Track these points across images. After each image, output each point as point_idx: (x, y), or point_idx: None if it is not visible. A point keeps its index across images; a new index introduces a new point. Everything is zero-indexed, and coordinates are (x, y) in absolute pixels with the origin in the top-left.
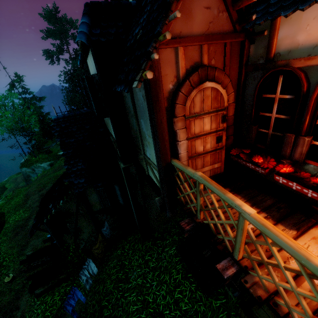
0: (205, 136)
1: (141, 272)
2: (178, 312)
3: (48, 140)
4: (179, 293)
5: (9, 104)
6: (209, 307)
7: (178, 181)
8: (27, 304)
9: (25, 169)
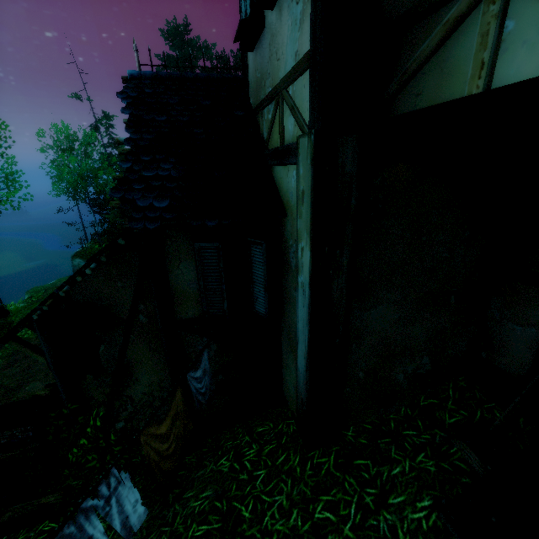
0: None
1: None
2: None
3: None
4: None
5: (79, 148)
6: None
7: None
8: None
9: (78, 261)
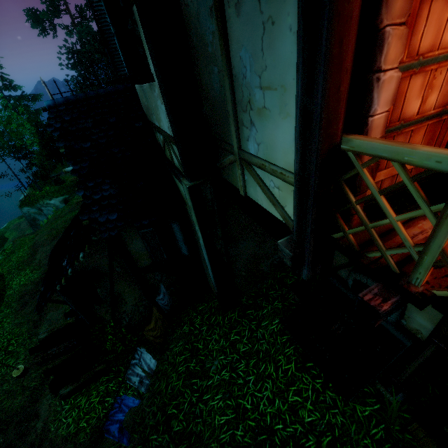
0: (437, 67)
1: (226, 360)
2: (299, 426)
3: (57, 164)
4: (295, 395)
5: None
6: (352, 418)
7: (350, 196)
8: (50, 410)
9: (27, 209)
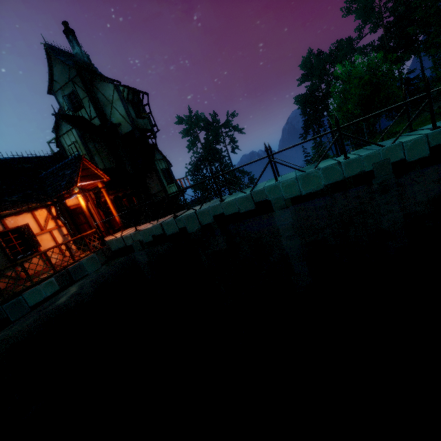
0: None
1: None
2: None
3: None
4: None
5: None
6: None
7: None
8: None
9: None
